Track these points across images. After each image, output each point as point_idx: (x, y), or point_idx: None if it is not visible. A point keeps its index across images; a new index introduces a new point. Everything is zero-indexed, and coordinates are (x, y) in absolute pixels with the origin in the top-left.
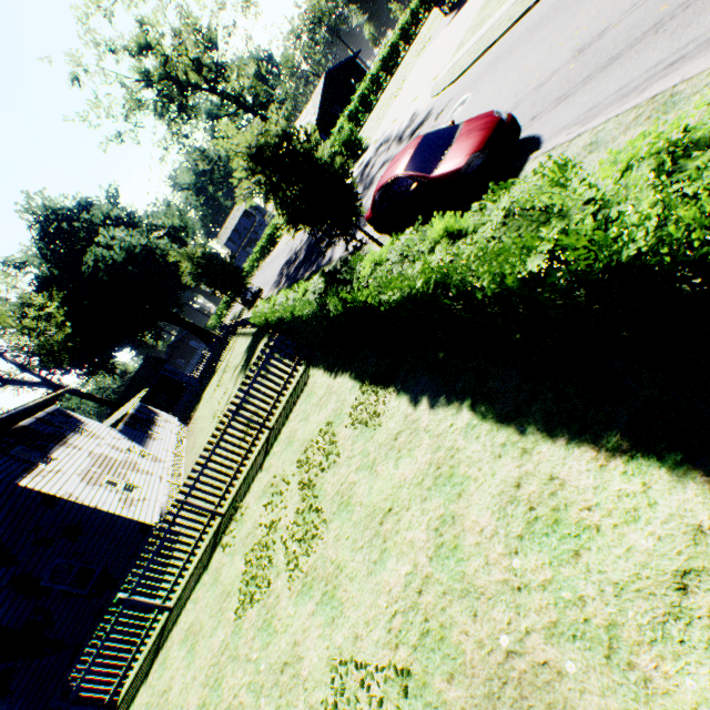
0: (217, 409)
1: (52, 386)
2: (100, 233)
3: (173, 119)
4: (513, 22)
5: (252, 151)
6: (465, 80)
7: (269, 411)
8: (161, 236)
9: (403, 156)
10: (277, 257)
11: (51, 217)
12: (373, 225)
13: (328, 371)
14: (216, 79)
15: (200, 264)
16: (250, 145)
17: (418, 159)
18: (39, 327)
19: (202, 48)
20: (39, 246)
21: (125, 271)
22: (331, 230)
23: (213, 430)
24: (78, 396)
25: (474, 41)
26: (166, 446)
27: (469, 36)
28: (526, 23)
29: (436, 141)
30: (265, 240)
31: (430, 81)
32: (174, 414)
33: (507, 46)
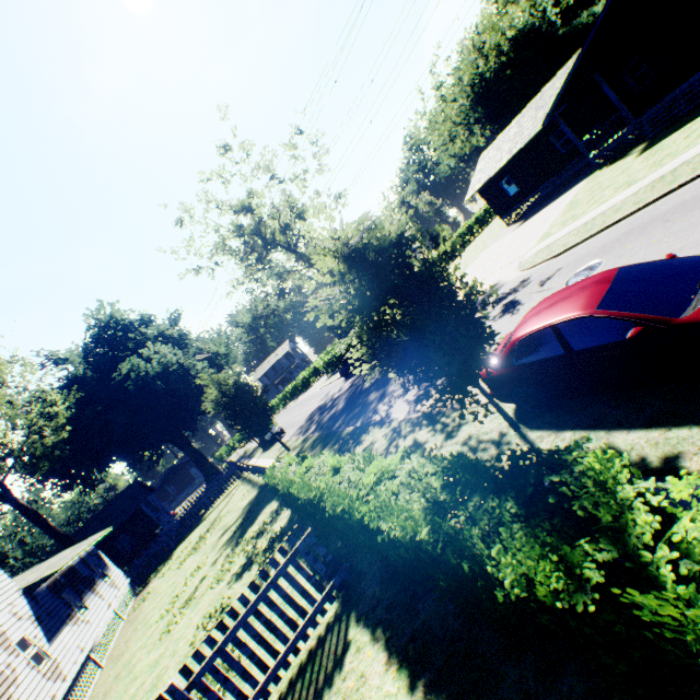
0: (178, 595)
1: (7, 499)
2: (148, 346)
3: (250, 265)
4: (645, 203)
5: (349, 249)
6: (578, 252)
7: (249, 699)
8: (202, 359)
9: (582, 291)
10: (309, 400)
11: (112, 325)
12: (493, 385)
13: (402, 664)
14: (298, 241)
15: (227, 392)
16: (348, 240)
17: (628, 293)
18: (37, 425)
19: (294, 215)
20: (86, 347)
21: (154, 384)
22: (436, 379)
23: (156, 640)
24: (29, 518)
25: (573, 227)
26: (86, 638)
27: (558, 227)
28: (676, 199)
29: (658, 272)
30: (300, 380)
31: (510, 261)
32: (130, 569)
33: (650, 218)
